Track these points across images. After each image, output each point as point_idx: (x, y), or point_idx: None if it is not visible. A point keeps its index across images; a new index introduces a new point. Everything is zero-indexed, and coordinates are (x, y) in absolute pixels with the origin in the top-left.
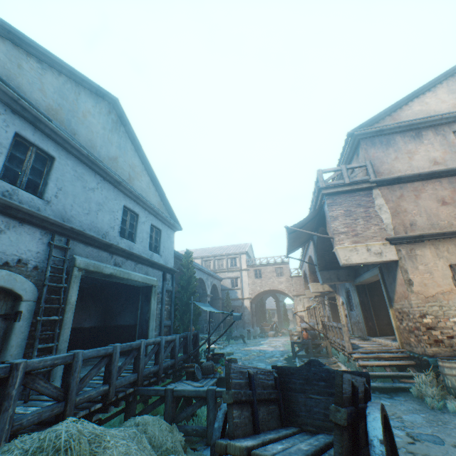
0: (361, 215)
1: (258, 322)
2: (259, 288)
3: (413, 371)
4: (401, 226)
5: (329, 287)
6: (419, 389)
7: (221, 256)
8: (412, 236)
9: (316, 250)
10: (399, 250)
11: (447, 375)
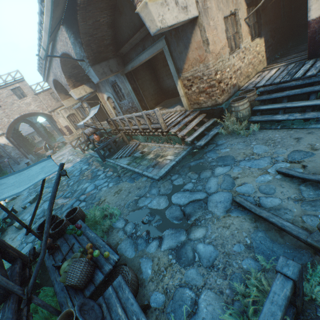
0: None
1: (27, 151)
2: (8, 120)
3: (207, 120)
4: None
5: (90, 88)
6: (226, 129)
7: None
8: None
9: (80, 36)
10: (198, 2)
11: (241, 110)
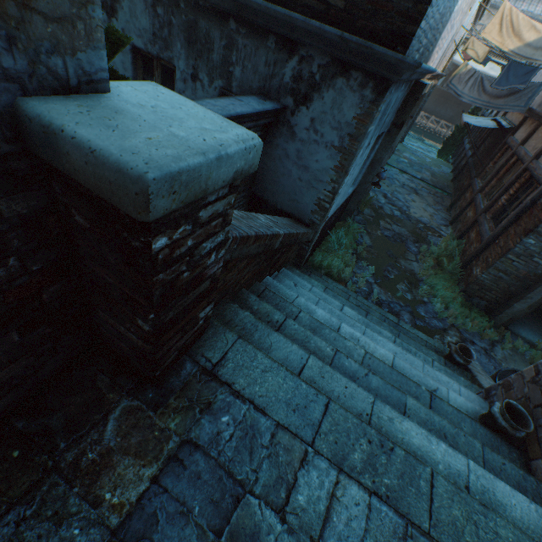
0: None
1: None
2: None
3: None
4: None
5: None
6: None
7: None
8: None
9: None
10: None
11: None
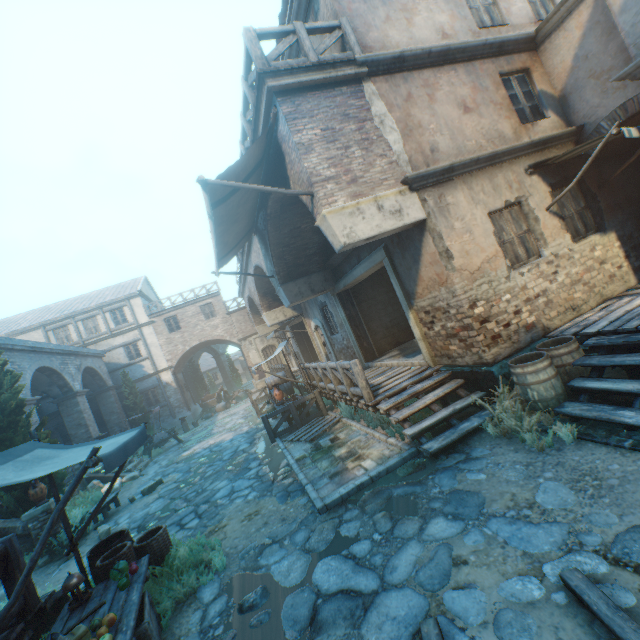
0: (355, 138)
1: (196, 396)
2: (183, 347)
3: (466, 394)
4: (420, 155)
5: (293, 311)
6: (497, 422)
7: (88, 312)
8: (441, 169)
9: (270, 248)
10: (425, 200)
11: (533, 384)
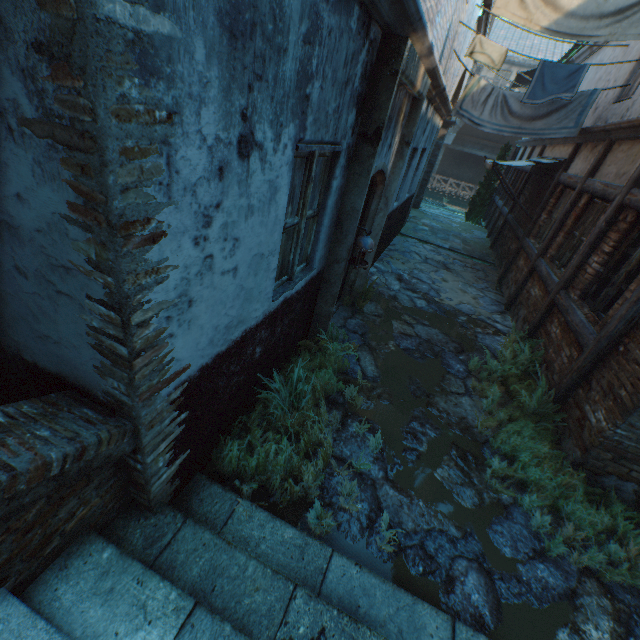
0: None
1: None
2: None
3: None
4: None
5: None
6: None
7: None
8: None
9: None
10: None
11: None
